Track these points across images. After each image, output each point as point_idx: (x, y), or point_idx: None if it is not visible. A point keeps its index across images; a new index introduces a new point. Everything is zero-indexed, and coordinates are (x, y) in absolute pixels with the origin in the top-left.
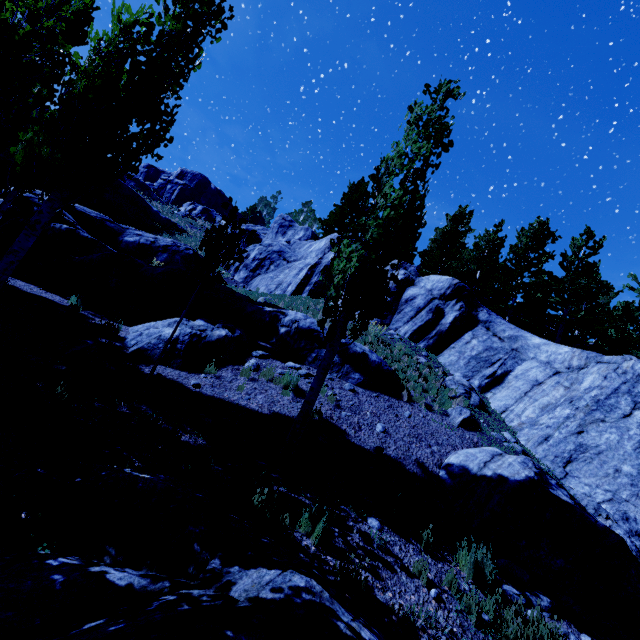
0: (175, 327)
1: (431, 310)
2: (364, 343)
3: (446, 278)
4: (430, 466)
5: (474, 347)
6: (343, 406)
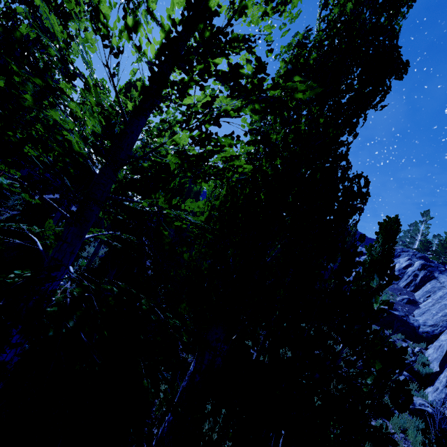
0: None
1: (412, 275)
2: None
3: (418, 262)
4: None
5: (427, 287)
6: None
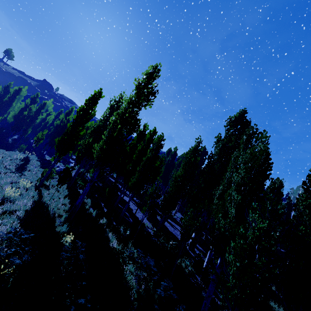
0: None
1: None
2: None
3: None
4: None
5: None
6: None
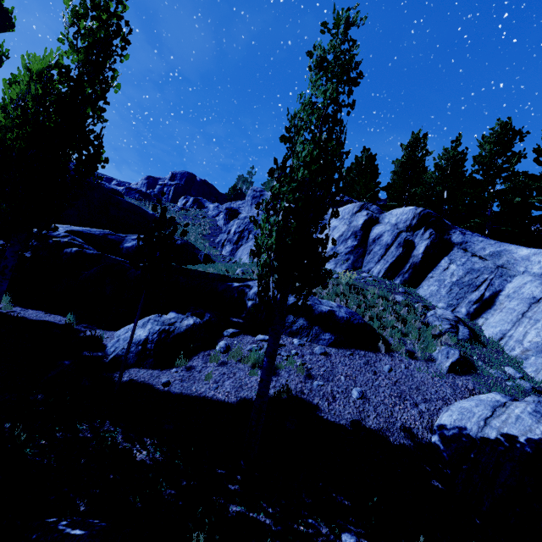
0: (130, 336)
1: (400, 244)
2: (336, 294)
3: (409, 209)
4: (419, 432)
5: (453, 272)
6: (314, 375)
